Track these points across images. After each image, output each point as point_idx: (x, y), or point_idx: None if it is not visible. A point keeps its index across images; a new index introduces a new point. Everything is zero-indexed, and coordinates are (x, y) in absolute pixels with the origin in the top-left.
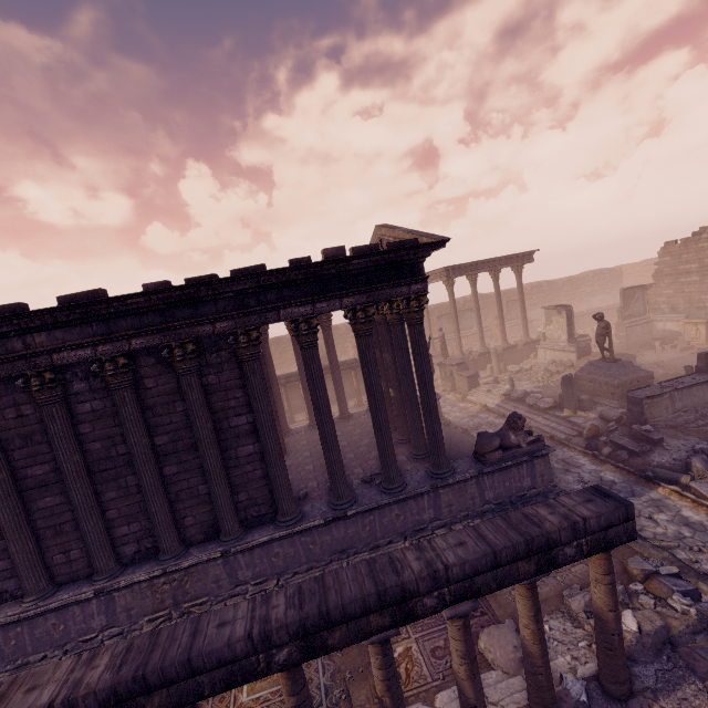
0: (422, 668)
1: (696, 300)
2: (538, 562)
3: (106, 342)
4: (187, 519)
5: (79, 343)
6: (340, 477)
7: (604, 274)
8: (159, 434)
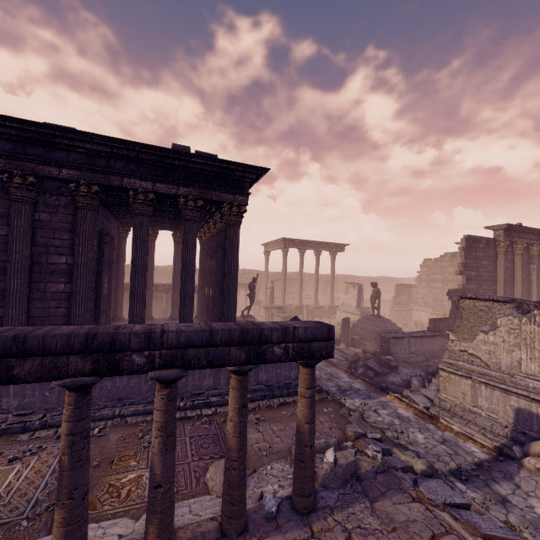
0: (144, 491)
1: (438, 299)
2: (249, 352)
3: None
4: None
5: None
6: None
7: (391, 281)
8: None
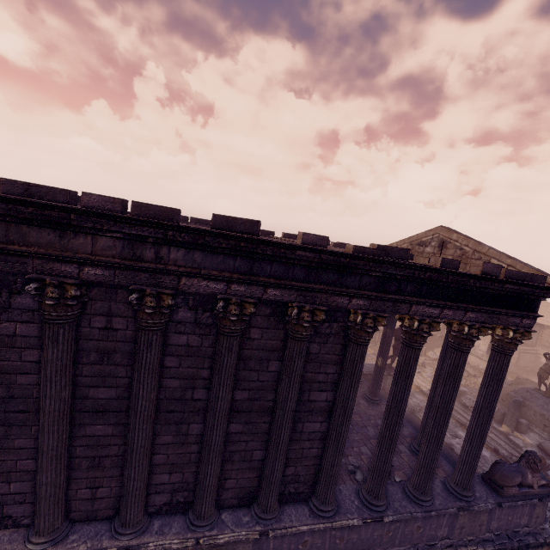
0: None
1: None
2: None
3: (242, 282)
4: (229, 481)
5: (216, 275)
6: (386, 478)
7: None
8: (241, 388)
